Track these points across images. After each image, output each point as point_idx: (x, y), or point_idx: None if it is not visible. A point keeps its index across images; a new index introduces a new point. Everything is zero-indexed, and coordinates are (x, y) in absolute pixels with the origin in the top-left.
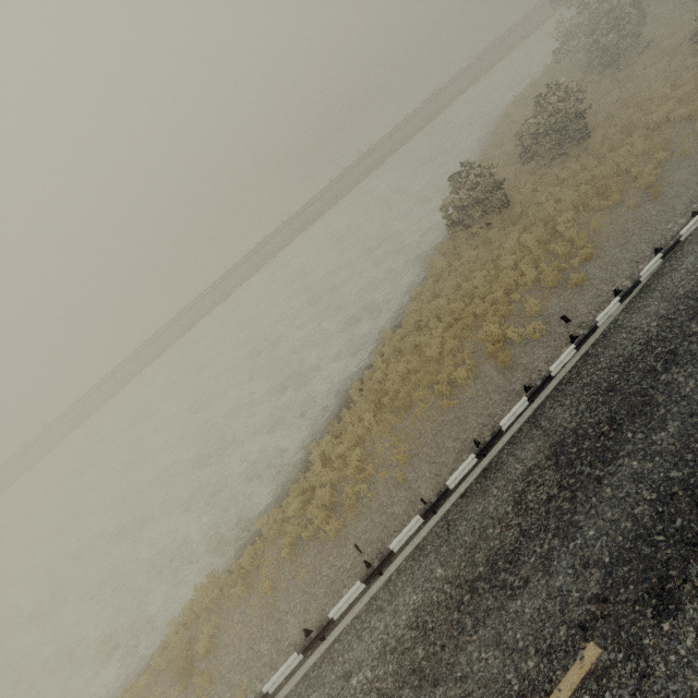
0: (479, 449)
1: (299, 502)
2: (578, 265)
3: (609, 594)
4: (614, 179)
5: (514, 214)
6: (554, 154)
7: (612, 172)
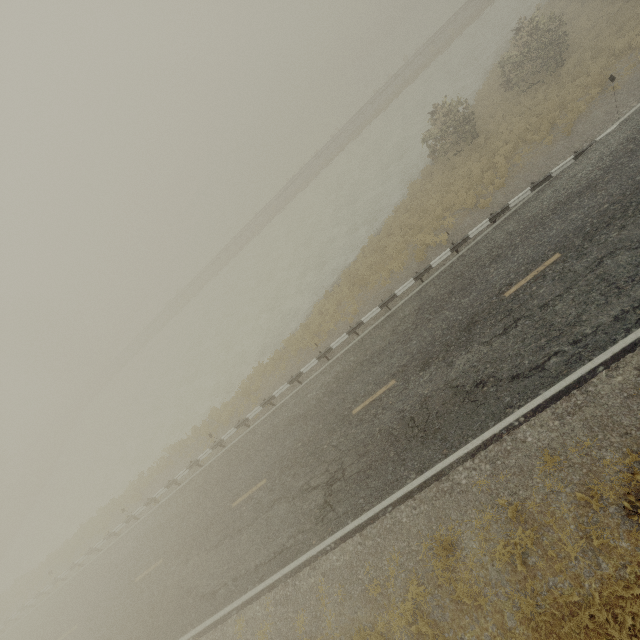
0: (381, 304)
1: (303, 331)
2: (494, 191)
3: (408, 364)
4: (552, 114)
5: (477, 143)
6: (533, 80)
7: (555, 107)
